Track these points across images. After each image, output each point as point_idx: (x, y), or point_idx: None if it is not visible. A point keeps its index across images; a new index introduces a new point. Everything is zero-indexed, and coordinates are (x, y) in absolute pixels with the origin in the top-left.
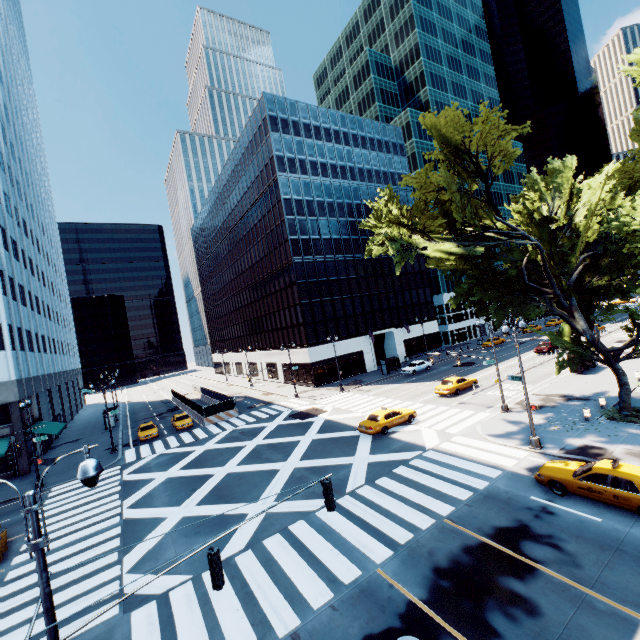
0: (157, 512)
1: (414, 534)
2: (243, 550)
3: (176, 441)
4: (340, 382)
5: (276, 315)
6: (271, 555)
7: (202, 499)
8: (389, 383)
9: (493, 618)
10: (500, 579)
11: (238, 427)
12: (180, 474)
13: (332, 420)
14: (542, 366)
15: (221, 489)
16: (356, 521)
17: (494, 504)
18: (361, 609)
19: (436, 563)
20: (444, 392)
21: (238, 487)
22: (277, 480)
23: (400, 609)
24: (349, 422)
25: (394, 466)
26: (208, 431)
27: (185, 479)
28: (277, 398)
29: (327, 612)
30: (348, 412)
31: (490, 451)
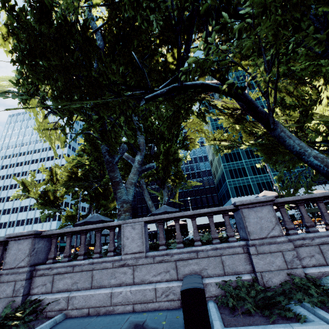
0: None
1: None
2: None
3: None
4: None
5: None
6: None
7: None
8: None
9: None
10: None
11: None
12: None
13: None
14: None
15: None
16: None
17: None
18: None
19: None
20: None
21: None
22: None
23: None
24: None
25: None
26: None
27: None
28: None
29: None
30: None
31: None
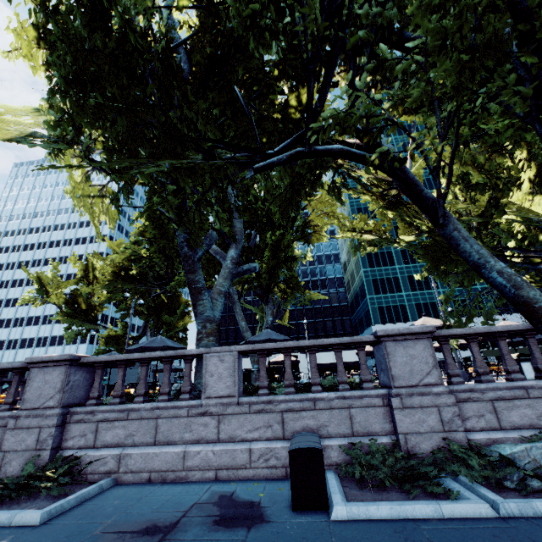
0: None
1: None
2: None
3: None
4: None
5: None
6: None
7: None
8: None
9: None
10: None
11: None
12: None
13: None
14: None
15: None
16: None
17: None
18: None
19: None
20: None
21: None
22: None
23: None
24: None
25: None
26: None
27: None
28: None
29: None
30: None
31: None
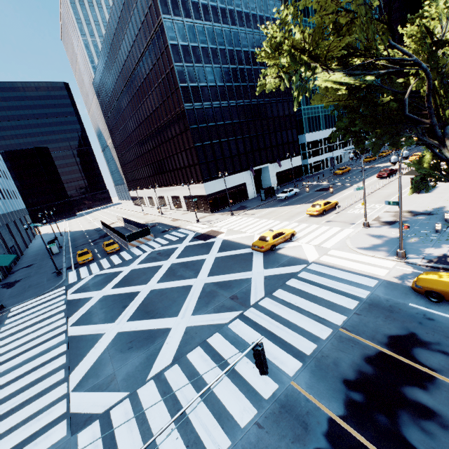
0: (96, 329)
1: (317, 344)
2: (171, 365)
3: (107, 263)
4: (230, 209)
5: (175, 157)
6: (195, 369)
7: (132, 315)
8: (268, 207)
9: (411, 435)
10: (406, 390)
11: (155, 249)
12: (112, 292)
13: (228, 240)
14: (385, 188)
15: (147, 305)
16: (264, 333)
17: (379, 312)
18: (285, 426)
19: (343, 374)
20: (314, 213)
21: (160, 303)
22: (191, 295)
23: (321, 426)
24: (242, 241)
25: (286, 279)
26: (132, 253)
27: (117, 297)
28: (183, 223)
29: (254, 430)
30: (240, 233)
31: (363, 262)
